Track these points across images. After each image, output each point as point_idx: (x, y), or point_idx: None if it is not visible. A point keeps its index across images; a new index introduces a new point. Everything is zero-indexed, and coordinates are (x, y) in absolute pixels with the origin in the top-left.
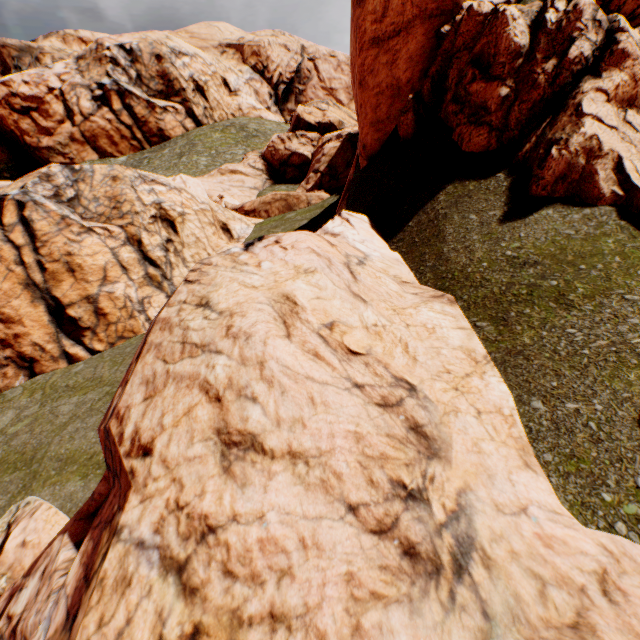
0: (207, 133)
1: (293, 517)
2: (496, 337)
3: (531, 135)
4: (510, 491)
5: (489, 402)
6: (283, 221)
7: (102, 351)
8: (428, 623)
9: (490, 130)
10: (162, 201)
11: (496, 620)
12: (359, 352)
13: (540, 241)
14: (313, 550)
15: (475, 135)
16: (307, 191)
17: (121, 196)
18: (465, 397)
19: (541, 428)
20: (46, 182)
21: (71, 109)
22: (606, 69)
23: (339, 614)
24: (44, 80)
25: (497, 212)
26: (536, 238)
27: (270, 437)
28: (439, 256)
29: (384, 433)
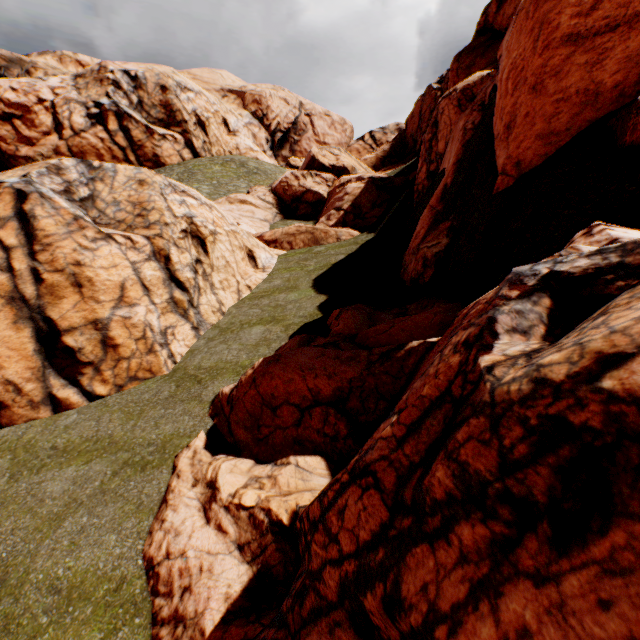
0: (206, 164)
1: None
2: None
3: None
4: None
5: None
6: (313, 254)
7: (104, 396)
8: None
9: None
10: (194, 215)
11: None
12: None
13: None
14: None
15: None
16: (330, 227)
17: (148, 203)
18: None
19: None
20: (55, 175)
21: (61, 122)
22: None
23: None
24: (35, 90)
25: None
26: None
27: None
28: None
29: None
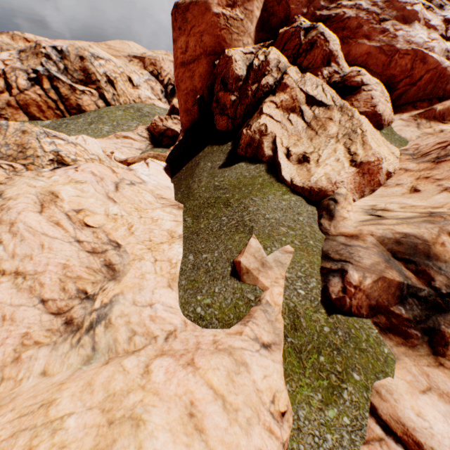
0: (113, 110)
1: (3, 305)
2: (190, 225)
3: (246, 122)
4: (149, 296)
5: (166, 256)
6: None
7: None
8: (59, 353)
9: (228, 118)
10: (60, 150)
11: (99, 351)
12: (93, 226)
13: (232, 177)
14: (9, 321)
15: (221, 120)
16: None
17: (27, 144)
18: (152, 253)
19: (187, 268)
20: None
21: (10, 84)
22: (278, 92)
23: (9, 351)
24: None
25: (221, 162)
26: (231, 175)
27: (5, 263)
28: (187, 184)
29: (85, 266)
